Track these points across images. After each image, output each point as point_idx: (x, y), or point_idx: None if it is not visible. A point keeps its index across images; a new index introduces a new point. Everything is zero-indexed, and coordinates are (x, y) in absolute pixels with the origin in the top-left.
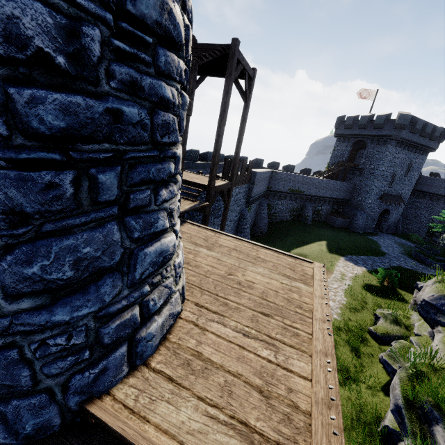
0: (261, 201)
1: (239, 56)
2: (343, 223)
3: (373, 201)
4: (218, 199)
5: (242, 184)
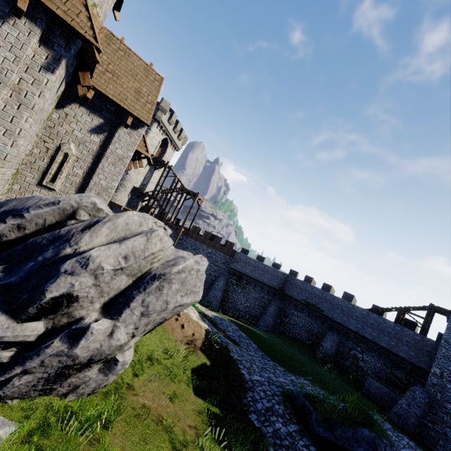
0: (272, 299)
1: (183, 188)
2: (382, 396)
3: (447, 376)
4: (187, 241)
5: (216, 250)
